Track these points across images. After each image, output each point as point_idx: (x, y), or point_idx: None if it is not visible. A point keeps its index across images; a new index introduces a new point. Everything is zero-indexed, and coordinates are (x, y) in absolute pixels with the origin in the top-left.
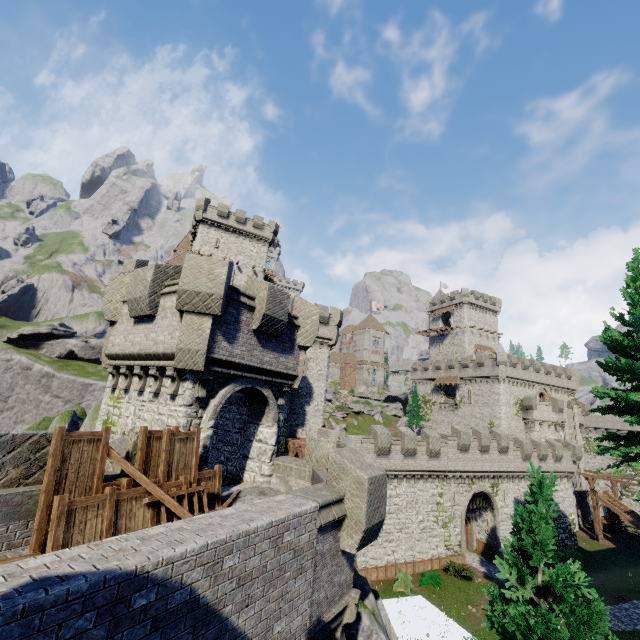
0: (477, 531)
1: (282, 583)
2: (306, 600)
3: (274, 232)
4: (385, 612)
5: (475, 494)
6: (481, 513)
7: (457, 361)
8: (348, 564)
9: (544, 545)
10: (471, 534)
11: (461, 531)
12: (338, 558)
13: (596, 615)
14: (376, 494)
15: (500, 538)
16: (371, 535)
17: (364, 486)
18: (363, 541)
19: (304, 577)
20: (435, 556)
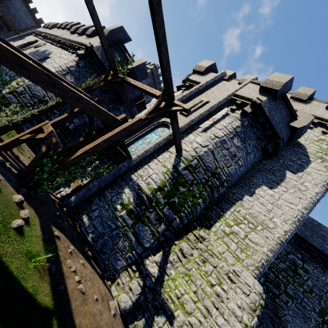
0: None
1: None
2: None
3: (154, 66)
4: None
5: None
6: None
7: None
8: None
9: None
10: None
11: None
12: None
13: None
14: None
15: None
16: None
17: None
18: None
19: None
20: None
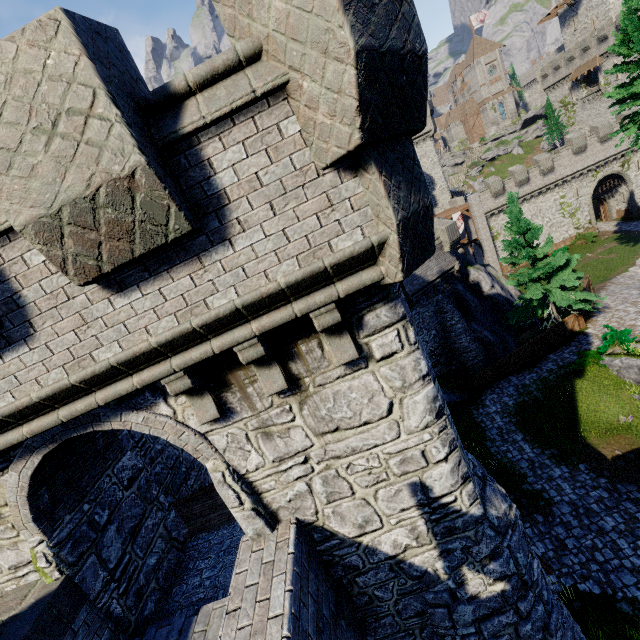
0: (615, 205)
1: (425, 264)
2: (436, 267)
3: None
4: (493, 269)
5: (608, 178)
6: (617, 190)
7: (592, 37)
8: (451, 255)
9: (516, 218)
10: (608, 210)
11: (589, 213)
12: (445, 255)
13: (537, 230)
14: (451, 231)
15: (636, 201)
16: (455, 244)
17: (444, 231)
18: (451, 247)
19: (432, 262)
20: (566, 238)
